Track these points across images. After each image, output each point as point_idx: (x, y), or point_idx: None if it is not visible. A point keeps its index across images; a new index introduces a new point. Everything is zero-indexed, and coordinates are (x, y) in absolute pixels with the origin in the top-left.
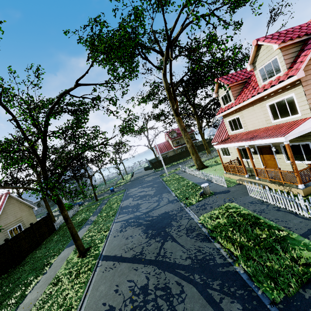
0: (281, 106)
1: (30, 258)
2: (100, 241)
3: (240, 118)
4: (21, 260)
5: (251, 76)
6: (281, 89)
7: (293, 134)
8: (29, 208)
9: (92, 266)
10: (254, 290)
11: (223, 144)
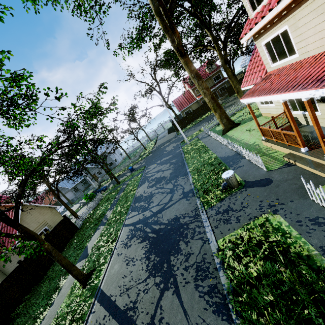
0: None
1: (51, 271)
2: (105, 259)
3: (291, 31)
4: (44, 273)
5: None
6: None
7: None
8: (51, 209)
9: (85, 311)
10: None
11: (255, 97)
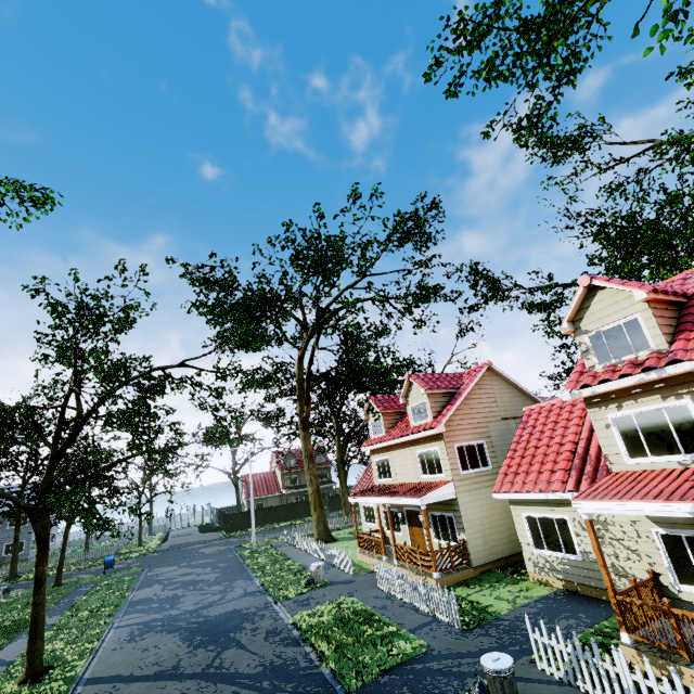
0: (429, 458)
1: None
2: (78, 657)
3: (390, 461)
4: None
5: None
6: (429, 437)
7: (431, 498)
8: None
9: (62, 691)
10: (334, 686)
11: (361, 496)
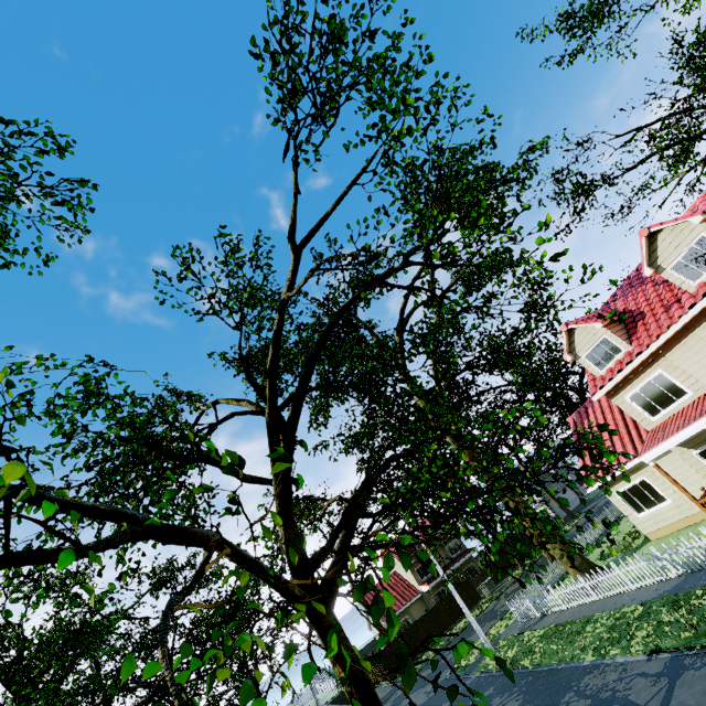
0: None
1: None
2: None
3: (668, 372)
4: None
5: (625, 309)
6: None
7: None
8: None
9: None
10: None
11: (677, 432)
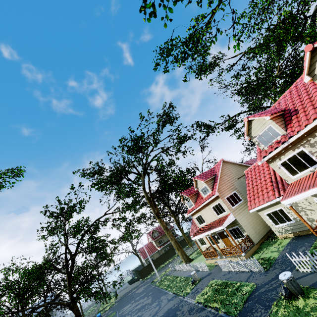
0: (217, 208)
1: None
2: None
3: (201, 215)
4: None
5: None
6: (213, 199)
7: (226, 223)
8: None
9: None
10: None
11: (196, 236)
